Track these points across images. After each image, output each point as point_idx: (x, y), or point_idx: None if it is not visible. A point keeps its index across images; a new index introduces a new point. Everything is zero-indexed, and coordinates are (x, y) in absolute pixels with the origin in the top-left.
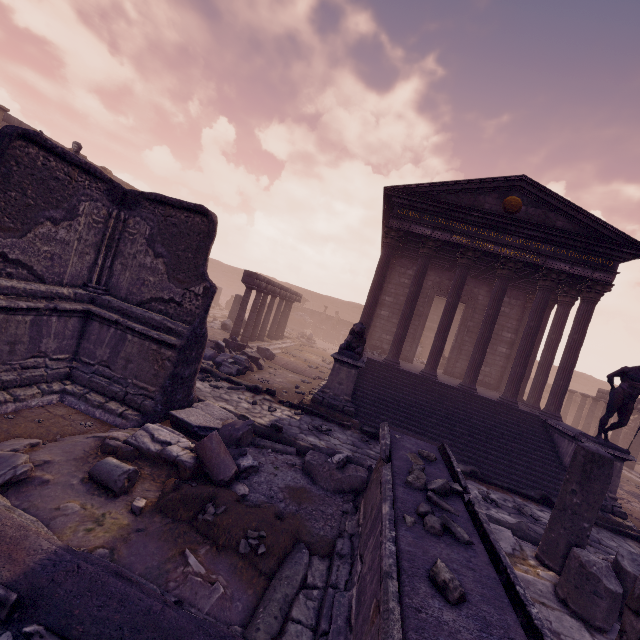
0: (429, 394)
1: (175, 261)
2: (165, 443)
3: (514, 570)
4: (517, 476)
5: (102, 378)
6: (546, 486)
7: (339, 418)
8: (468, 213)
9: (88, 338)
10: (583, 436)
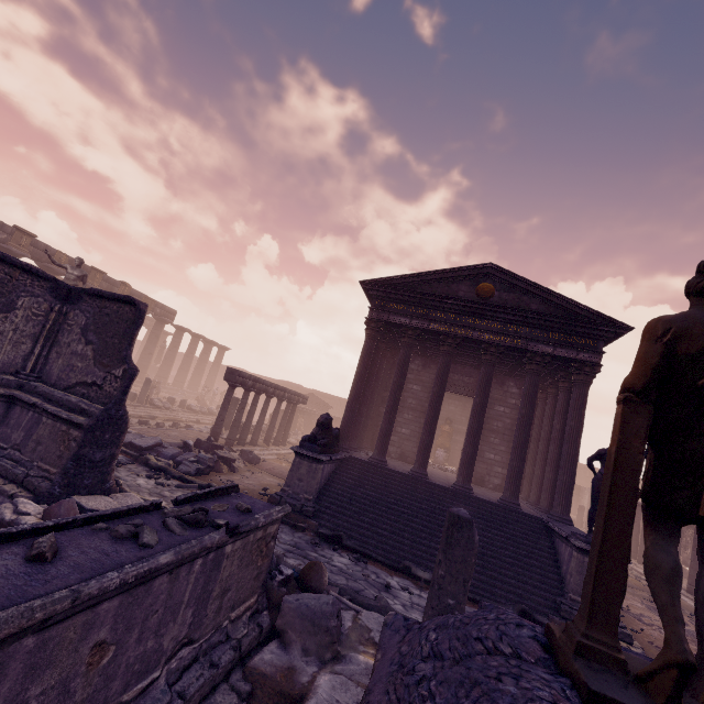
0: (411, 494)
1: (103, 347)
2: (25, 514)
3: (155, 560)
4: (498, 588)
5: (10, 461)
6: (534, 601)
7: (294, 519)
8: (442, 301)
9: (8, 422)
10: (574, 536)
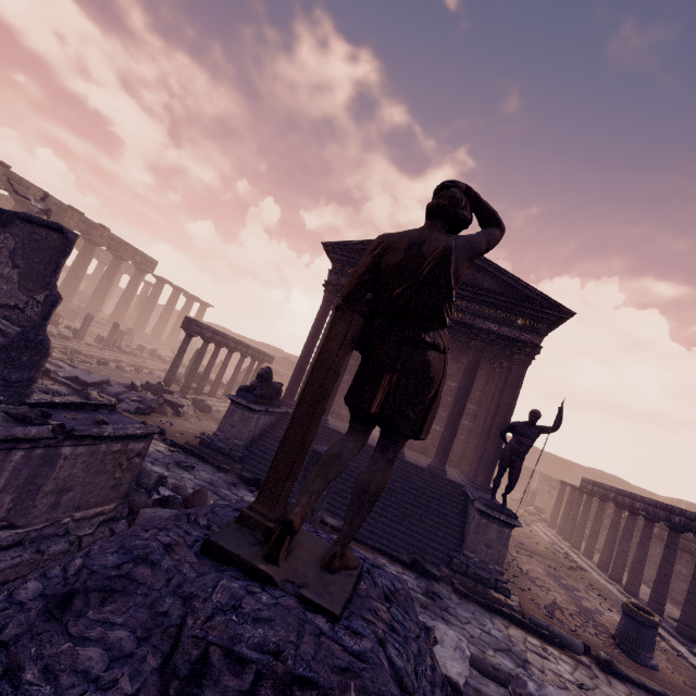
0: None
1: (29, 272)
2: None
3: None
4: (401, 540)
5: None
6: (430, 554)
7: (220, 461)
8: None
9: None
10: (479, 499)
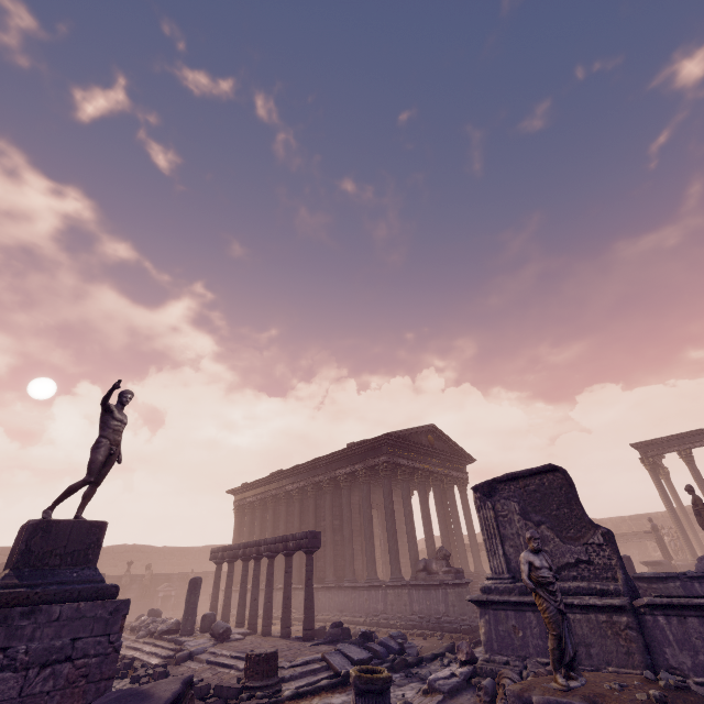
0: None
1: None
2: None
3: None
4: None
5: None
6: None
7: None
8: (421, 447)
9: None
10: None
